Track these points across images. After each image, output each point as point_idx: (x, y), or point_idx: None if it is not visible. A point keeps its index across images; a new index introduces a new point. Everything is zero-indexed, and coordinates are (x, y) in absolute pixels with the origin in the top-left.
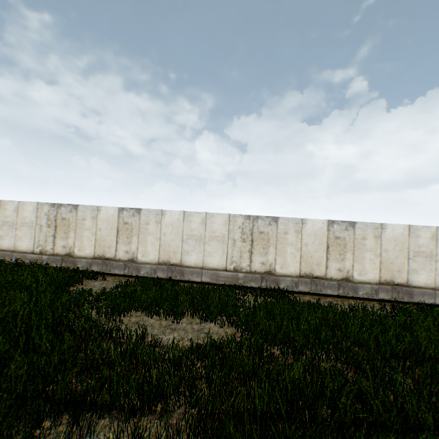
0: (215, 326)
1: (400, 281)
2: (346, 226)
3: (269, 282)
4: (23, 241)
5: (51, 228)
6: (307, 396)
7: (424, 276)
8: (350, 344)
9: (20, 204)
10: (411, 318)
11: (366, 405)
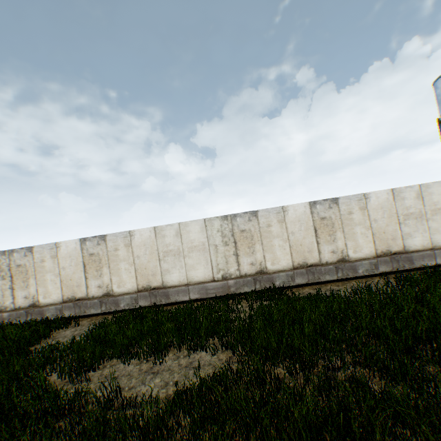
0: (207, 354)
1: (397, 249)
2: (329, 204)
3: (263, 282)
4: None
5: (6, 280)
6: (330, 440)
7: (419, 238)
8: (365, 338)
9: None
10: (420, 287)
11: (411, 437)
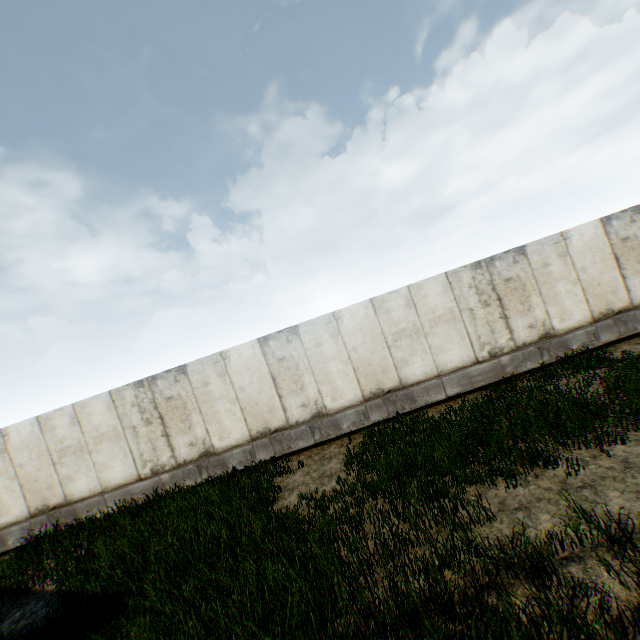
0: (631, 447)
1: None
2: (629, 217)
3: (552, 350)
4: (111, 467)
5: (152, 425)
6: None
7: None
8: None
9: (76, 408)
10: None
11: None
